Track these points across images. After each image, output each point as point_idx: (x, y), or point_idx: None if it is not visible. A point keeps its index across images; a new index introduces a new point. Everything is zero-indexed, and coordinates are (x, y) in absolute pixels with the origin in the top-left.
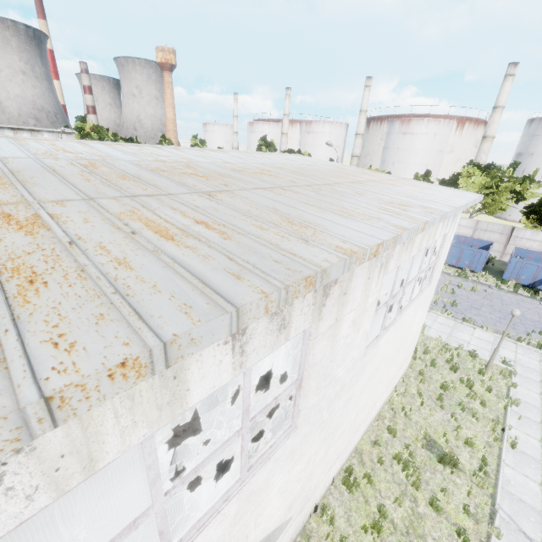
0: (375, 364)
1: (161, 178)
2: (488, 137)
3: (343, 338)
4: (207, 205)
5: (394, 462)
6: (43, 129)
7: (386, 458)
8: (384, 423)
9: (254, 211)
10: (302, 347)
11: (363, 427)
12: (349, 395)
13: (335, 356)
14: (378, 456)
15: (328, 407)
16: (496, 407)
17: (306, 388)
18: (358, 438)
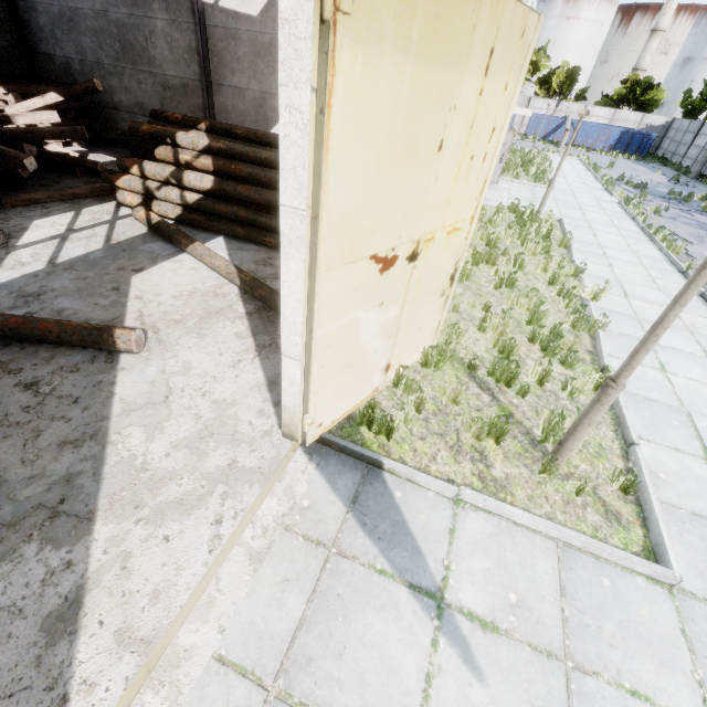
0: None
1: None
2: None
3: None
4: None
5: None
6: None
7: None
8: None
9: None
10: None
11: None
12: None
13: None
14: None
15: None
16: None
17: None
18: None
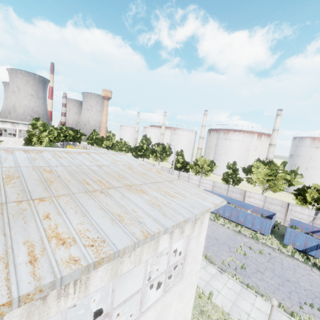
0: None
1: None
2: (272, 144)
3: None
4: None
5: None
6: (20, 122)
7: None
8: None
9: None
10: None
11: None
12: None
13: None
14: None
15: None
16: None
17: None
18: None
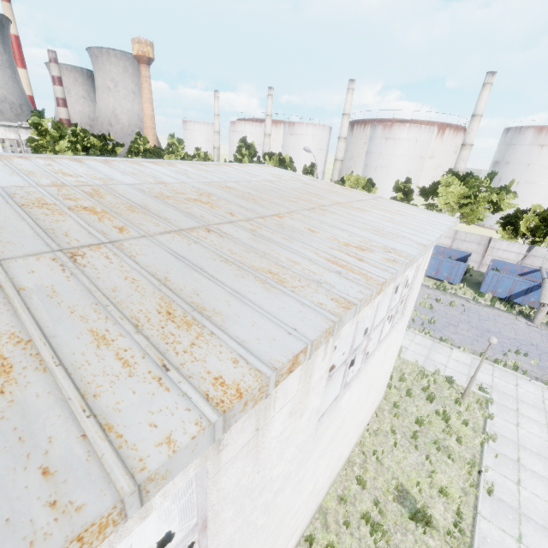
0: (336, 425)
1: (22, 221)
2: (467, 145)
3: (275, 438)
4: (45, 282)
5: (362, 523)
6: None
7: (353, 518)
8: (354, 471)
9: (123, 289)
10: (197, 489)
11: (328, 483)
12: (299, 476)
13: (265, 462)
14: (344, 515)
15: (264, 512)
16: (473, 444)
17: (214, 528)
18: (322, 496)
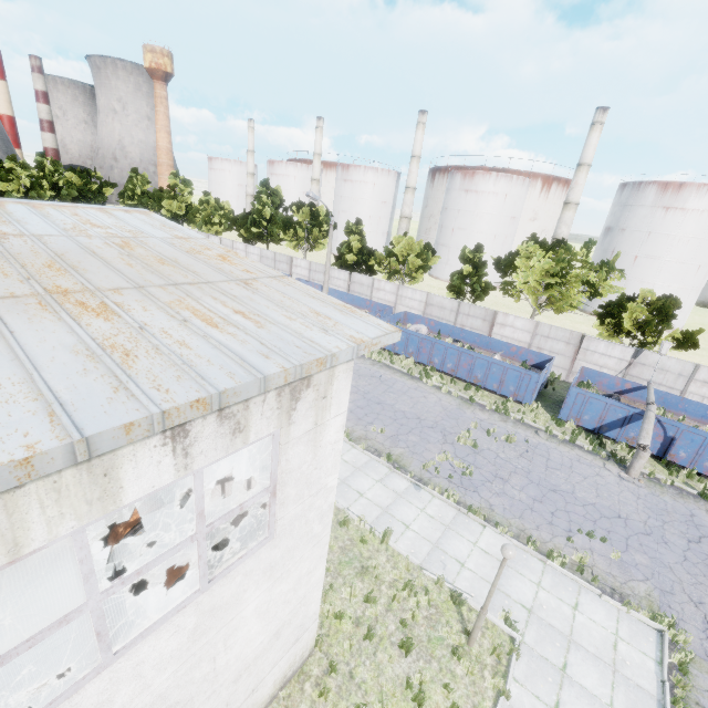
0: None
1: None
2: (570, 203)
3: None
4: None
5: None
6: None
7: None
8: None
9: None
10: None
11: None
12: None
13: None
14: None
15: None
16: None
17: None
18: None
